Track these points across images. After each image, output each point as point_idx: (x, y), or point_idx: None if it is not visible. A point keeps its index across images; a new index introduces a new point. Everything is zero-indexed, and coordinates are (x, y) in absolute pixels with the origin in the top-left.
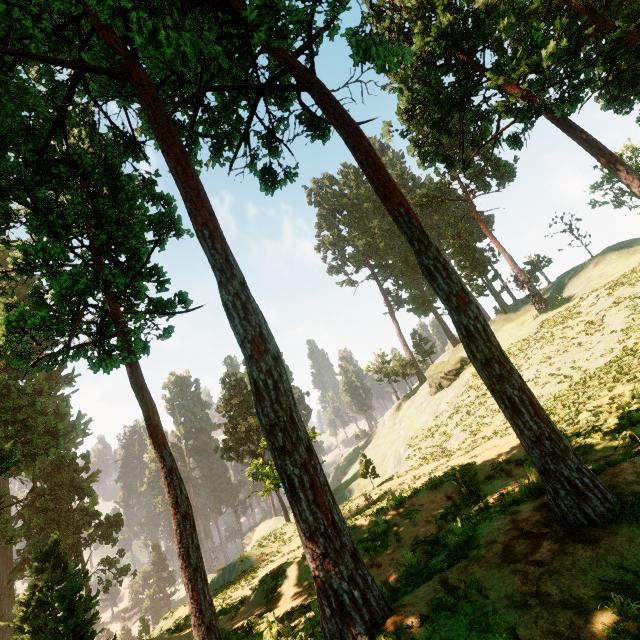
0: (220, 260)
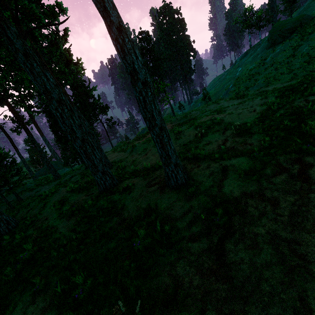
0: (4, 37)
